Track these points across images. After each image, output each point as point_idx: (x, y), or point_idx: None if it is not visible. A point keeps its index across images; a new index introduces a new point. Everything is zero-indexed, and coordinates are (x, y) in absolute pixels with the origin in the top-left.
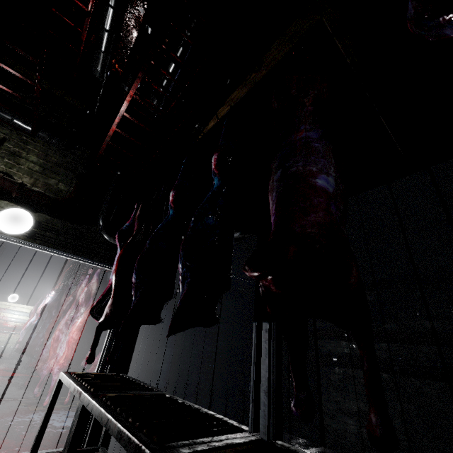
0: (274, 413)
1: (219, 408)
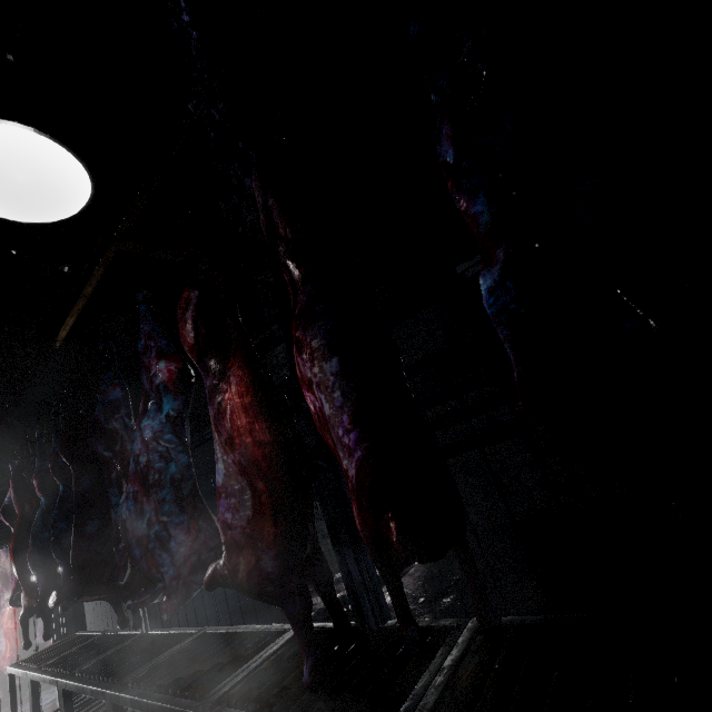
0: (148, 617)
1: (217, 593)
